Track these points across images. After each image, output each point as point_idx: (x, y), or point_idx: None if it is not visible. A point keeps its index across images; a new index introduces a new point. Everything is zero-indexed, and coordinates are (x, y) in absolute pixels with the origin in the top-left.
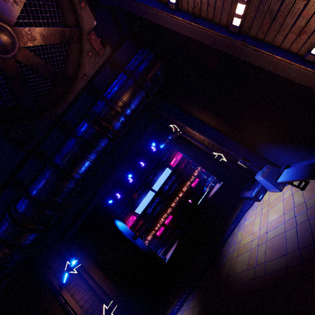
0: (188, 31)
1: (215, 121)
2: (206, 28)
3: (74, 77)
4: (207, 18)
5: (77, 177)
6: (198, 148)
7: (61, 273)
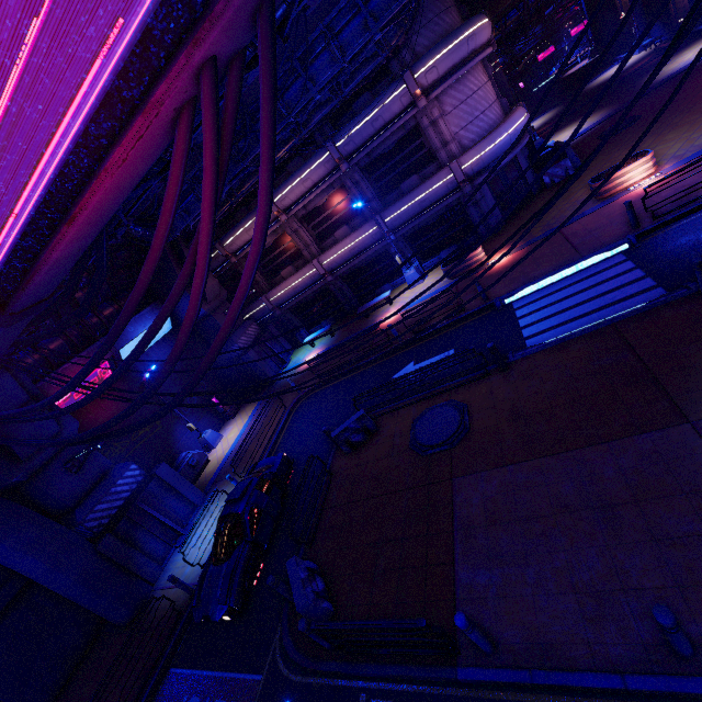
0: None
1: None
2: None
3: None
4: None
5: None
6: None
7: None
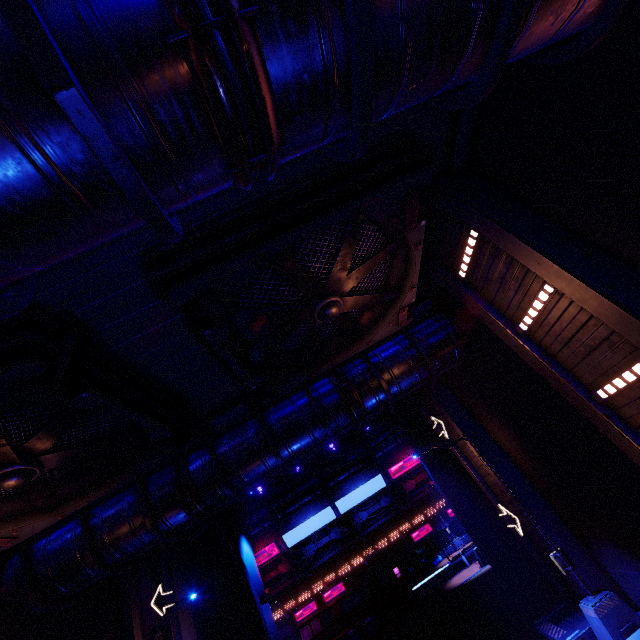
0: (531, 361)
1: (522, 456)
2: (559, 376)
3: (355, 336)
4: (563, 365)
5: (285, 457)
6: (464, 474)
7: (144, 603)
